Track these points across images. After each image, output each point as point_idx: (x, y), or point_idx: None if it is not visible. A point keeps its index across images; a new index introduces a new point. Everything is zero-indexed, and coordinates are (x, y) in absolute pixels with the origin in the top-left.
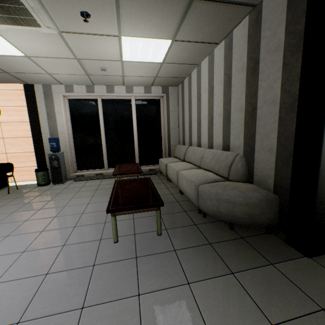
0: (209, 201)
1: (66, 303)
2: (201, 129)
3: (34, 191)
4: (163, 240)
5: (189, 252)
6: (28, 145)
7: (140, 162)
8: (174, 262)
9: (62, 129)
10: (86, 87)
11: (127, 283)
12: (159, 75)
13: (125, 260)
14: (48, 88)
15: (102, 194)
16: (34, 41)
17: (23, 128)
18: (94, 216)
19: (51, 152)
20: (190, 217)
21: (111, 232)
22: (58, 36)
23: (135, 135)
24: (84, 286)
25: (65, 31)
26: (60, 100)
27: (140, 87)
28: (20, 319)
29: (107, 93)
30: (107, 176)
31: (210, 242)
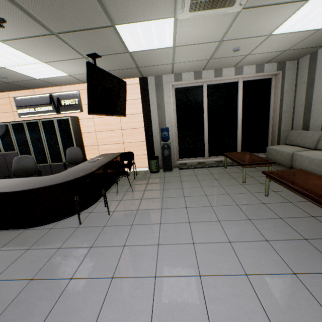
0: None
1: None
2: None
3: (154, 178)
4: None
5: None
6: (140, 135)
7: (241, 151)
8: None
9: (169, 119)
10: (194, 73)
11: None
12: (293, 48)
13: None
14: (159, 79)
15: (230, 185)
16: (199, 27)
17: (136, 120)
18: (255, 209)
19: (159, 141)
20: None
21: (307, 231)
22: (233, 15)
23: (239, 122)
24: None
25: (247, 7)
26: (169, 90)
27: (251, 67)
28: None
29: (215, 78)
30: (208, 165)
31: None
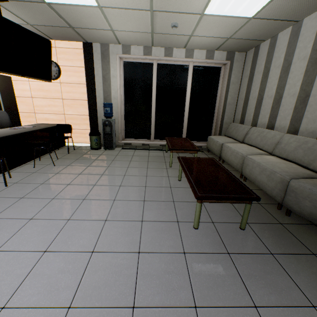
0: (308, 201)
1: (175, 296)
2: (280, 108)
3: (89, 154)
4: (250, 237)
5: (292, 260)
6: (83, 108)
7: (186, 137)
8: (280, 271)
9: (115, 95)
10: (144, 48)
11: (233, 286)
12: (234, 36)
13: (217, 254)
14: (106, 47)
15: (156, 168)
16: None
17: (79, 90)
18: (158, 192)
19: (103, 117)
20: (269, 212)
21: (185, 214)
22: None
23: (186, 108)
24: (185, 278)
25: None
26: (116, 63)
27: (202, 51)
28: (134, 303)
29: (165, 57)
30: (152, 148)
31: (313, 253)
